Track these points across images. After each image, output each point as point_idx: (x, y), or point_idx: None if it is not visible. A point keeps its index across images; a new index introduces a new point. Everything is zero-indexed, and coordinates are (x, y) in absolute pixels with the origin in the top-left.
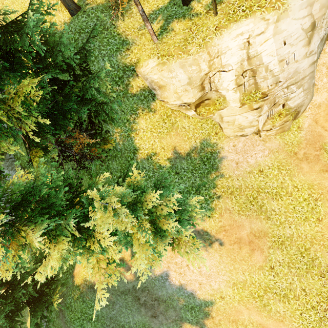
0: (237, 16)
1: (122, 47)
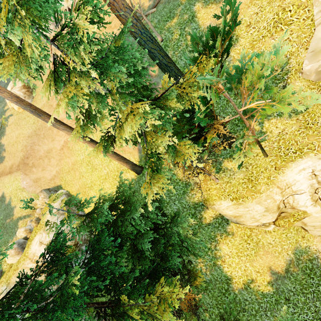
0: (290, 157)
1: (186, 189)
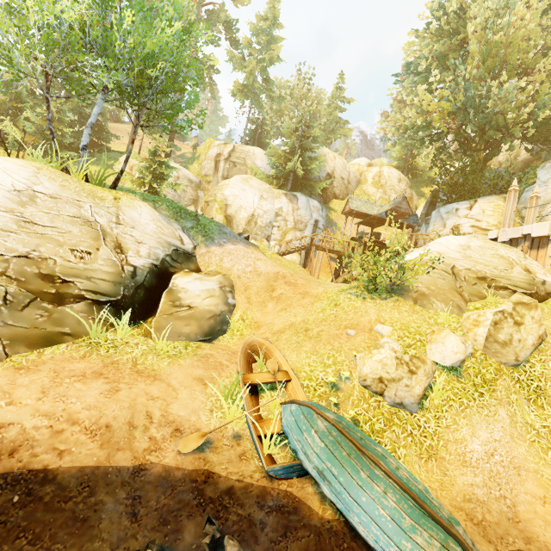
0: None
1: None
